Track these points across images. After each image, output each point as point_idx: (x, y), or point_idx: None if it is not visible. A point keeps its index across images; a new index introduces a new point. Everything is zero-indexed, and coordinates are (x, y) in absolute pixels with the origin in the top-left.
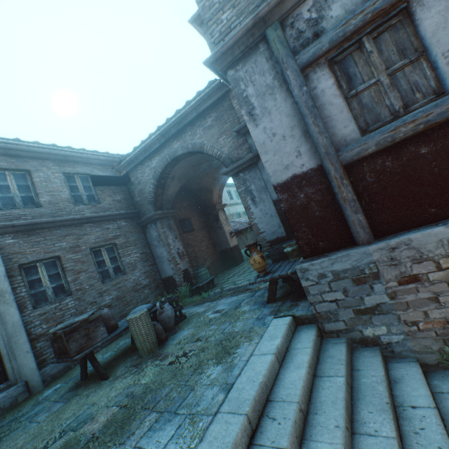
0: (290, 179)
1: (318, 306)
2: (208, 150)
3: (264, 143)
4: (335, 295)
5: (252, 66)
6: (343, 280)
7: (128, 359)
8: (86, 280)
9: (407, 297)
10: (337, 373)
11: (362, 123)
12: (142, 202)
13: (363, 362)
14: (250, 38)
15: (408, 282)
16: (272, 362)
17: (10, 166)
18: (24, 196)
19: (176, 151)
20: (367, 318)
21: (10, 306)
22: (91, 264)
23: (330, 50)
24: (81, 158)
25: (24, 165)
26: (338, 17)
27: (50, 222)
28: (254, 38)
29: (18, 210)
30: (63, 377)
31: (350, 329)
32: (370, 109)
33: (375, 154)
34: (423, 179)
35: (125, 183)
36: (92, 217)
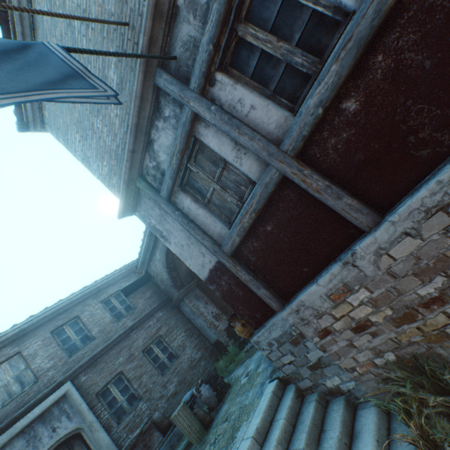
0: (210, 273)
1: (284, 370)
2: None
3: (181, 253)
4: (288, 357)
5: (145, 206)
6: (284, 344)
7: (189, 449)
8: (148, 380)
9: (333, 348)
10: (299, 445)
11: (225, 218)
12: (167, 288)
13: (330, 419)
14: (131, 192)
15: (325, 335)
16: (249, 448)
17: (65, 321)
18: (81, 337)
19: None
20: (320, 371)
21: (100, 431)
22: (147, 364)
23: (175, 182)
24: (108, 282)
25: (73, 314)
26: (166, 159)
27: (105, 348)
28: (134, 190)
29: (81, 351)
30: None
31: (316, 384)
32: (223, 207)
33: (244, 240)
34: (283, 248)
35: (149, 278)
36: (133, 325)
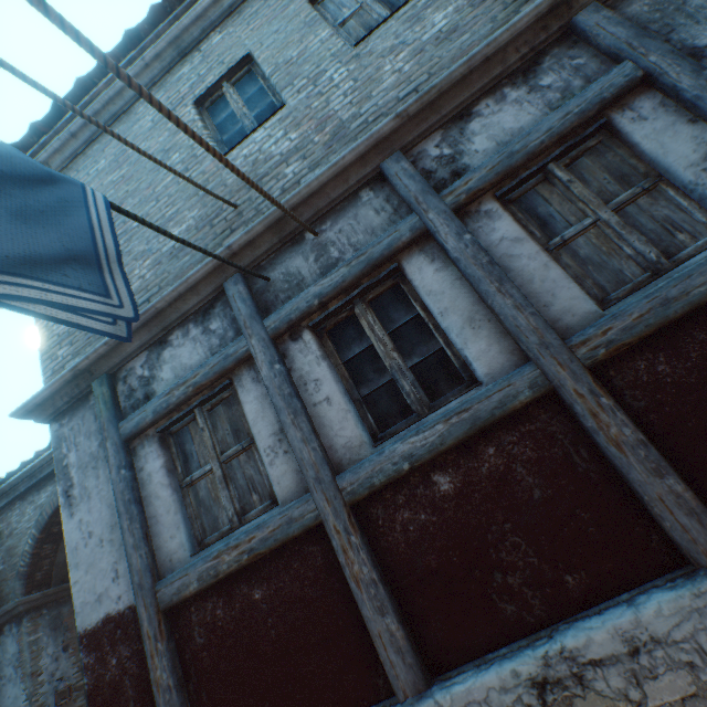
0: (103, 622)
1: None
2: None
3: (77, 547)
4: None
5: (80, 423)
6: None
7: None
8: None
9: None
10: None
11: (200, 528)
12: (7, 573)
13: None
14: (76, 388)
15: None
16: None
17: None
18: None
19: None
20: None
21: None
22: None
23: (157, 421)
24: None
25: None
26: (169, 380)
27: None
28: (81, 388)
29: None
30: None
31: None
32: (208, 507)
33: (206, 591)
34: (261, 649)
35: None
36: None
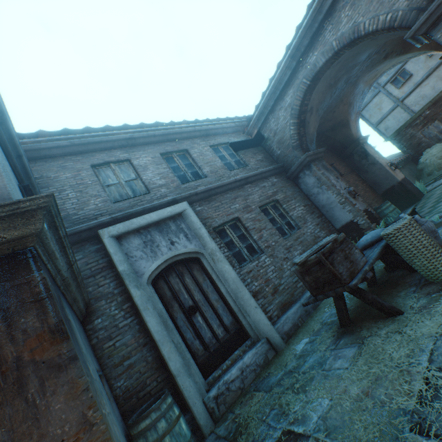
0: None
1: None
2: (366, 28)
3: None
4: None
5: None
6: None
7: (398, 294)
8: (269, 237)
9: None
10: None
11: None
12: (284, 153)
13: None
14: None
15: None
16: None
17: (173, 149)
18: (191, 172)
19: (314, 66)
20: None
21: (224, 263)
22: (266, 221)
23: None
24: (216, 130)
25: (181, 146)
26: None
27: (219, 187)
28: None
29: (193, 183)
30: (300, 334)
31: None
32: None
33: None
34: None
35: (258, 144)
36: (248, 177)
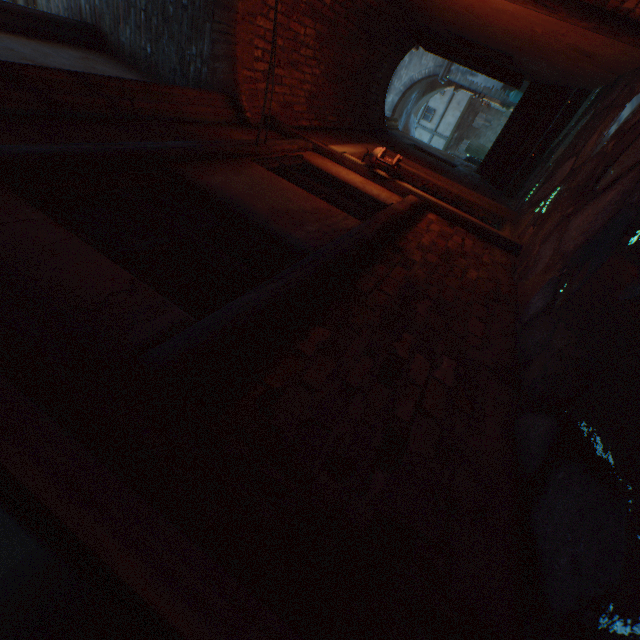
0: None
1: None
2: (417, 78)
3: None
4: None
5: None
6: None
7: None
8: None
9: None
10: None
11: None
12: None
13: None
14: None
15: None
16: None
17: None
18: None
19: (392, 103)
20: None
21: None
22: None
23: None
24: None
25: None
26: None
27: None
28: None
29: None
30: None
31: None
32: None
33: None
34: None
35: None
36: None
